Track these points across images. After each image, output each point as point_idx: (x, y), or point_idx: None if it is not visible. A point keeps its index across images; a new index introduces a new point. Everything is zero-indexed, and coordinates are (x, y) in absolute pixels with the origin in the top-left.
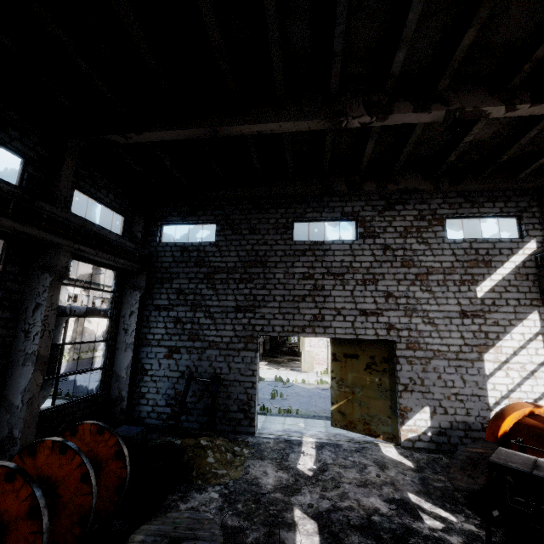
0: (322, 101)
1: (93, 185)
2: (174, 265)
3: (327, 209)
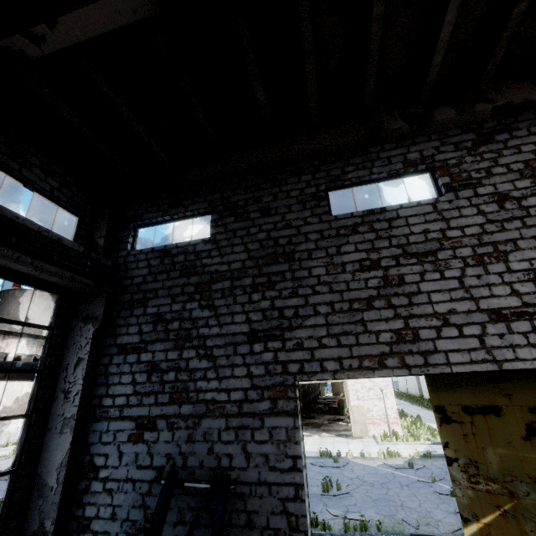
0: None
1: (16, 158)
2: (150, 279)
3: (379, 162)
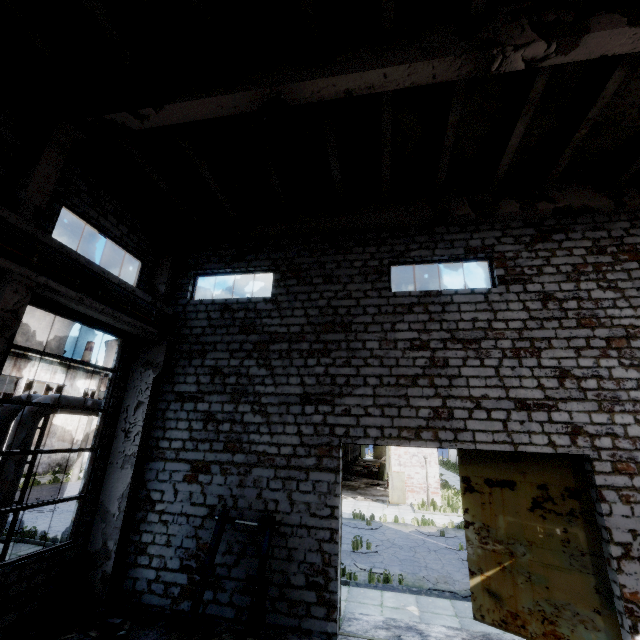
0: (456, 32)
1: (96, 207)
2: (209, 331)
3: (442, 244)
